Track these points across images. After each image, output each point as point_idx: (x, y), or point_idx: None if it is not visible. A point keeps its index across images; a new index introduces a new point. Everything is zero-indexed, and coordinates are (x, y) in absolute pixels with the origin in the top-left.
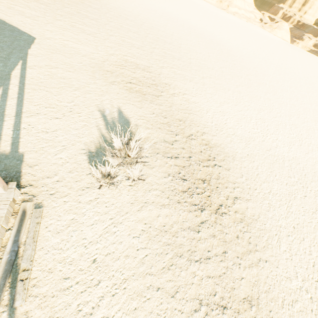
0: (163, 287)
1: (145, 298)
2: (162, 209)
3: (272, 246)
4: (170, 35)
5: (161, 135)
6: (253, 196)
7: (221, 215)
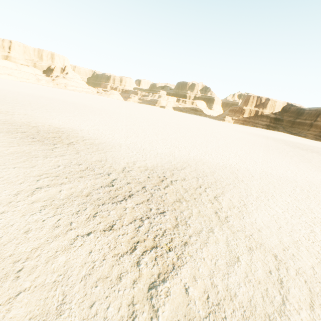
0: (20, 167)
1: (1, 171)
2: (12, 147)
3: (115, 148)
4: (2, 95)
5: (3, 127)
6: (99, 138)
7: (73, 145)
